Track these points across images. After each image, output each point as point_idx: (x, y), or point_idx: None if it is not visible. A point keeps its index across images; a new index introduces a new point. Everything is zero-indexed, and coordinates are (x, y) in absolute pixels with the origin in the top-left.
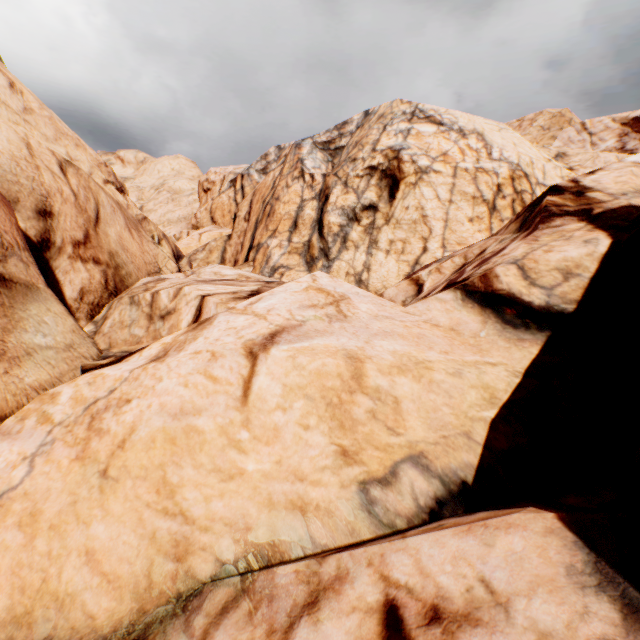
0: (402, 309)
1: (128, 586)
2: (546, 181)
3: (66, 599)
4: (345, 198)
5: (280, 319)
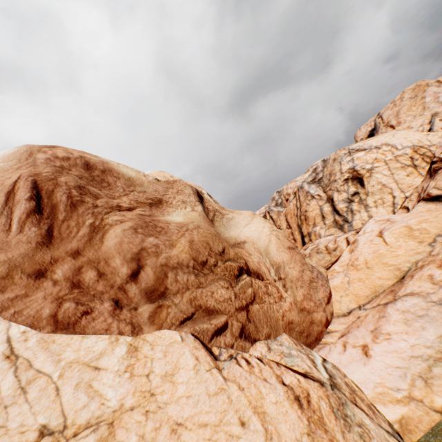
0: (408, 213)
1: (392, 278)
2: (432, 143)
3: (381, 285)
4: (341, 196)
5: (377, 229)
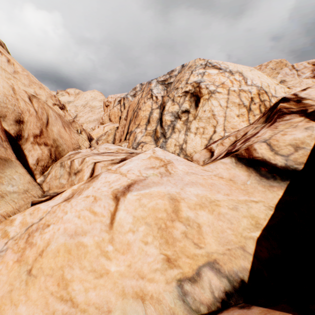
0: (202, 168)
1: None
2: (276, 95)
3: None
4: (173, 107)
5: (134, 176)
